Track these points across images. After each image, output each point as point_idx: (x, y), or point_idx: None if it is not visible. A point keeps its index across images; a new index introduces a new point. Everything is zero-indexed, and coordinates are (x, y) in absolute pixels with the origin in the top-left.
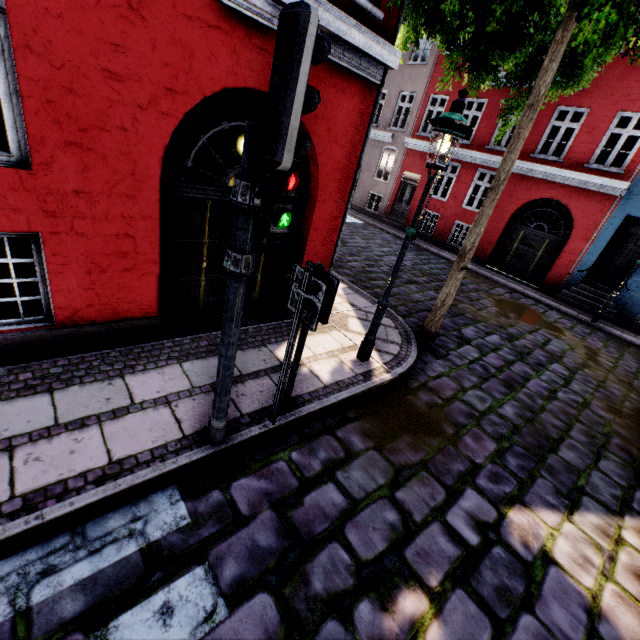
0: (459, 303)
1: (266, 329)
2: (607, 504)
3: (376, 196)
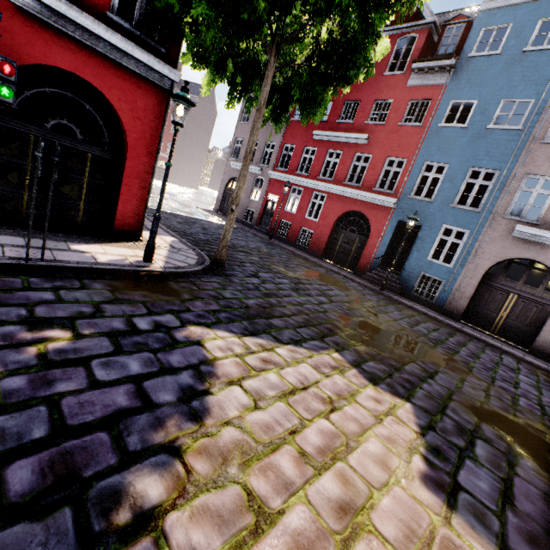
0: (274, 265)
1: (76, 238)
2: (281, 339)
3: (251, 211)
